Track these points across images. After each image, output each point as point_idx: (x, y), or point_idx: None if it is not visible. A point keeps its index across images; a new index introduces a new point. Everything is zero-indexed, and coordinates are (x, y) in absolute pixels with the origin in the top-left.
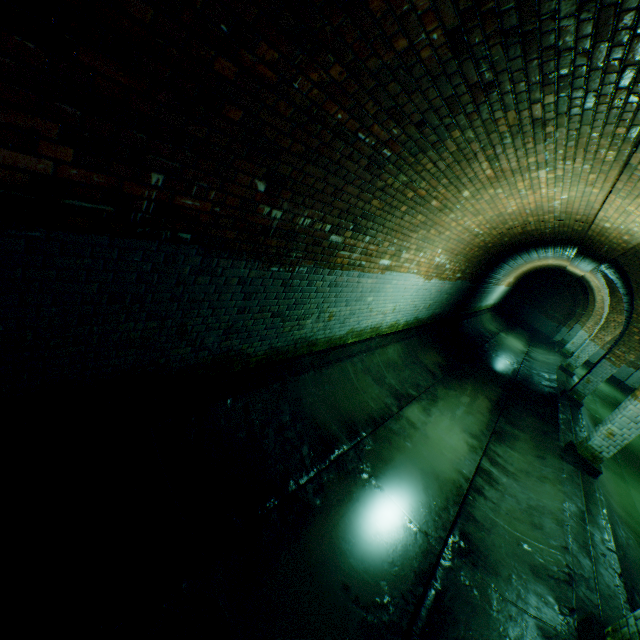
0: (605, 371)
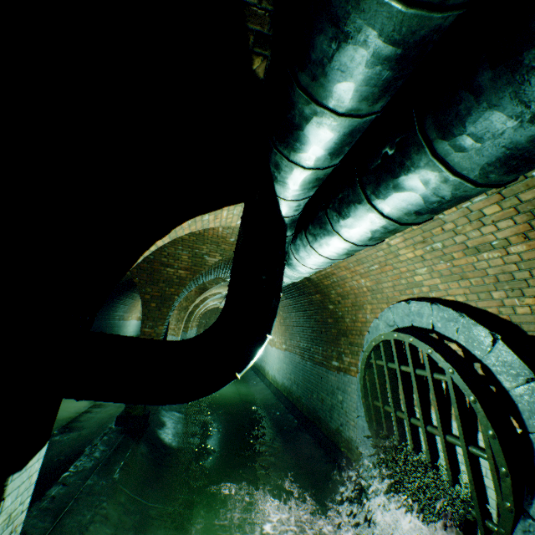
0: (184, 337)
